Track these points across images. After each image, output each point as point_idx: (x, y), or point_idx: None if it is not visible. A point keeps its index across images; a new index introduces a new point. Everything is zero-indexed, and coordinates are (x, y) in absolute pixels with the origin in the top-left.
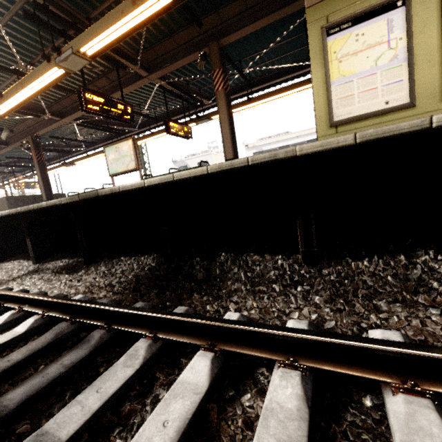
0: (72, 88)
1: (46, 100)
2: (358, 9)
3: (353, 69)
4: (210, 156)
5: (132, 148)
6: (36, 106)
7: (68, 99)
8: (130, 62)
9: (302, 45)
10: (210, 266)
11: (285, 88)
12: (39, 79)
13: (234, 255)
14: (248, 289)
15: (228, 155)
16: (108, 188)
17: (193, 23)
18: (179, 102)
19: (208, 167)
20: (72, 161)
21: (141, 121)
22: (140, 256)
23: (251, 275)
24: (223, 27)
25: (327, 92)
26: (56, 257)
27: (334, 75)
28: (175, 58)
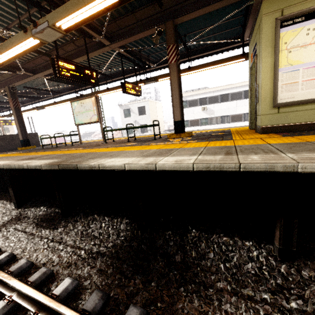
0: (43, 50)
1: (21, 58)
2: (313, 5)
3: (300, 59)
4: (147, 102)
5: (95, 105)
6: (12, 63)
7: (39, 59)
8: (96, 33)
9: (235, 26)
10: (183, 242)
11: (220, 60)
12: (16, 47)
13: (204, 233)
14: (233, 288)
15: (177, 118)
16: (88, 165)
17: (153, 2)
18: (130, 64)
19: (194, 165)
20: (42, 106)
21: (98, 76)
22: (112, 217)
23: (229, 265)
24: (178, 8)
25: (274, 77)
26: (35, 203)
27: (282, 63)
28: (134, 31)
